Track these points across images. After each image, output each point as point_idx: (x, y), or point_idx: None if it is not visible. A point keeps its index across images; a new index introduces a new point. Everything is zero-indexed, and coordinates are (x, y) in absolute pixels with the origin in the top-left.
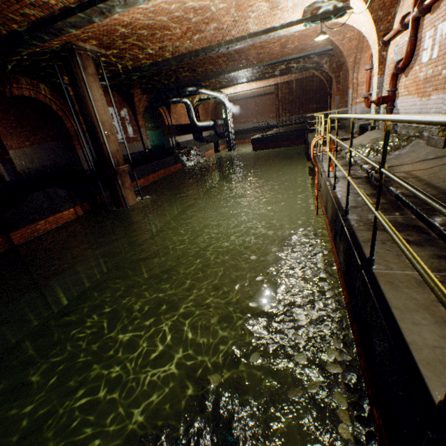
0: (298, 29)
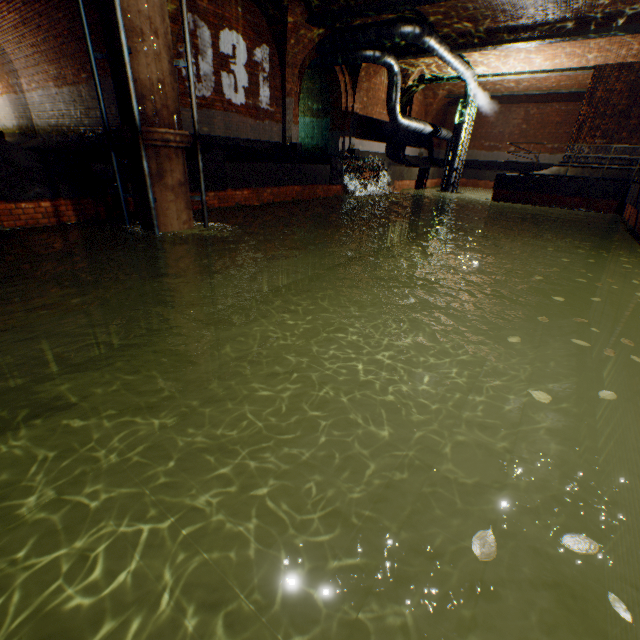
0: None
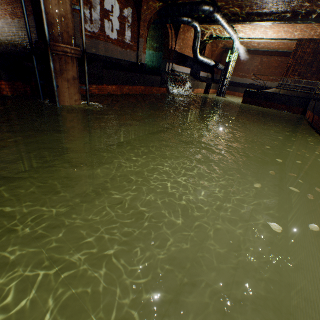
0: None
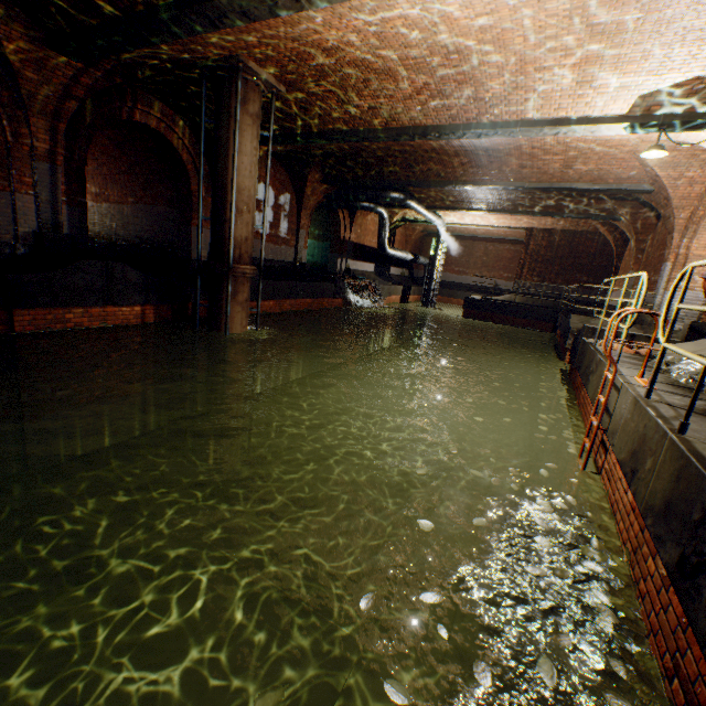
0: (613, 133)
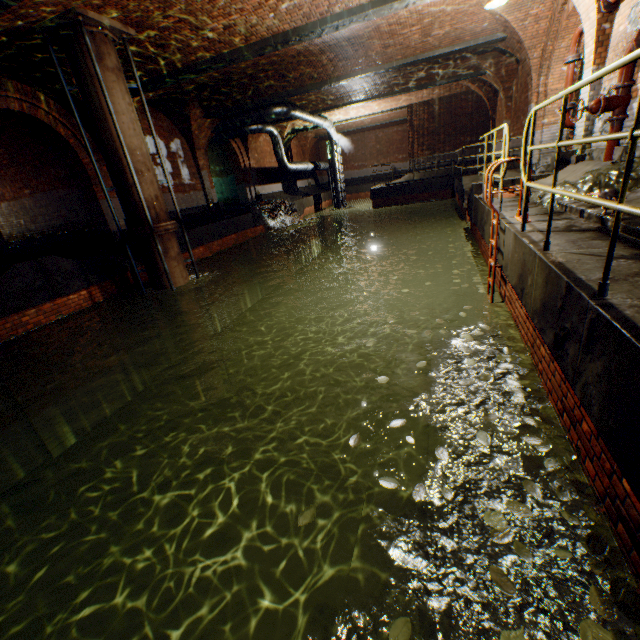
0: None
